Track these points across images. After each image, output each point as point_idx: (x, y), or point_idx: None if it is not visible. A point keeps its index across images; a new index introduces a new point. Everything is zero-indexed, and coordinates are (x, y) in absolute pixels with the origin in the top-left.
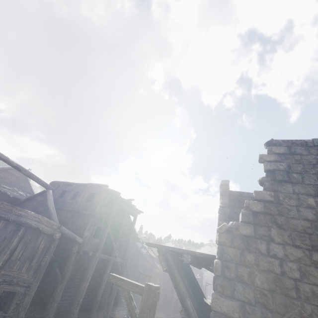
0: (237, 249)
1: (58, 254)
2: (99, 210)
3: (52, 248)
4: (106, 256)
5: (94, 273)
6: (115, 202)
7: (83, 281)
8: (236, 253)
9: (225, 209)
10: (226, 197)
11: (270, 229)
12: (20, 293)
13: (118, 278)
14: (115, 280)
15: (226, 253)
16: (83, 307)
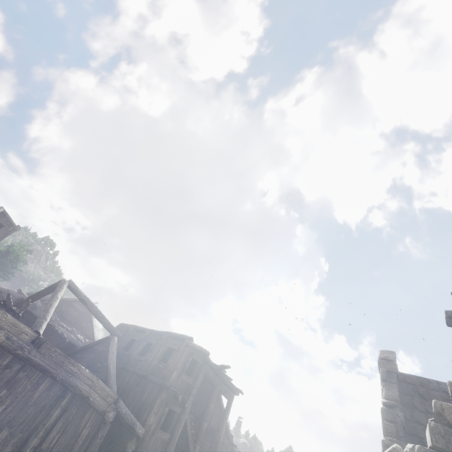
0: None
1: (104, 451)
2: (176, 380)
3: (99, 438)
4: None
5: None
6: (201, 368)
7: None
8: None
9: (394, 412)
10: (394, 384)
11: None
12: None
13: None
14: None
15: None
16: None
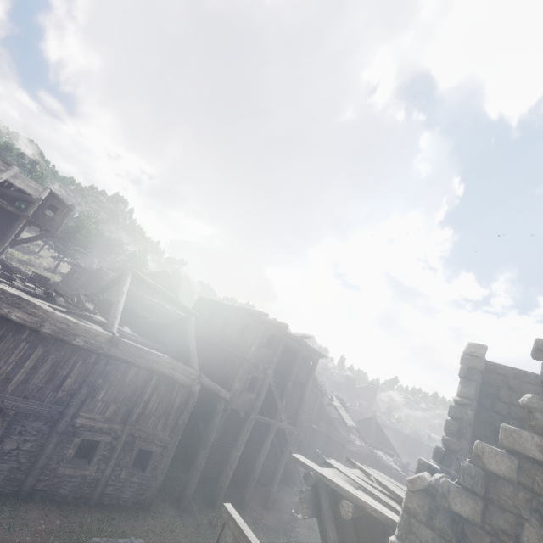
0: (438, 536)
1: (206, 401)
2: (255, 353)
3: (191, 404)
4: (265, 419)
5: (252, 435)
6: (280, 340)
7: (234, 448)
8: (434, 542)
9: (464, 411)
10: (473, 383)
11: (521, 523)
12: (157, 453)
13: (231, 516)
14: (227, 517)
15: (414, 533)
16: (238, 477)
